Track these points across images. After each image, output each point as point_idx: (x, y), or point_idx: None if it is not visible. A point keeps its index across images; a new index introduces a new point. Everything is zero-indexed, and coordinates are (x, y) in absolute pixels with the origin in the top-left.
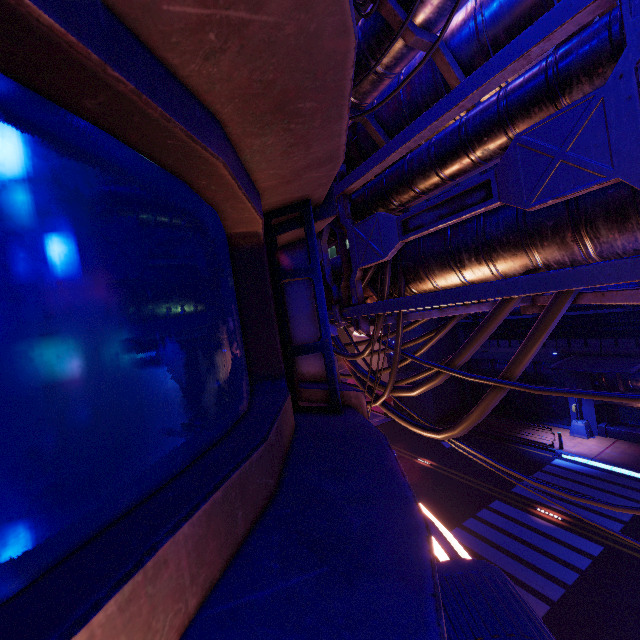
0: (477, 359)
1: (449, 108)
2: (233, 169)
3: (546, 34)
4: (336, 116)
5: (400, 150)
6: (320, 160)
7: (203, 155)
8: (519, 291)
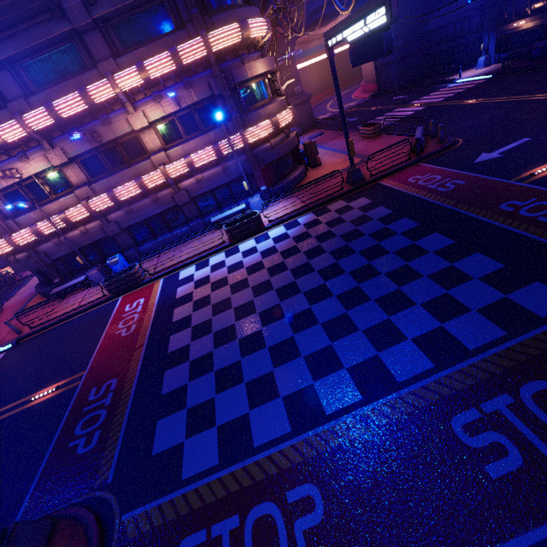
0: (437, 29)
1: None
2: None
3: None
4: None
5: None
6: None
7: None
8: None
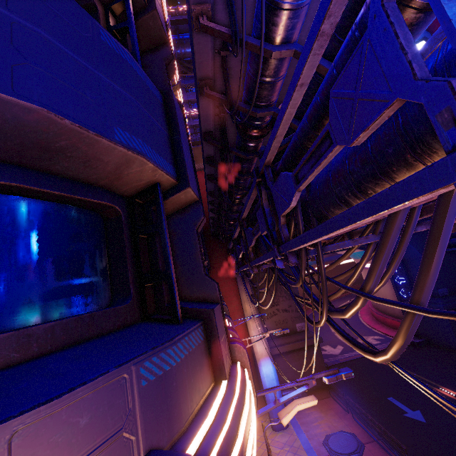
0: None
1: (293, 89)
2: (36, 185)
3: (324, 13)
4: (93, 141)
5: (281, 127)
6: (123, 163)
7: (0, 184)
8: (360, 216)
